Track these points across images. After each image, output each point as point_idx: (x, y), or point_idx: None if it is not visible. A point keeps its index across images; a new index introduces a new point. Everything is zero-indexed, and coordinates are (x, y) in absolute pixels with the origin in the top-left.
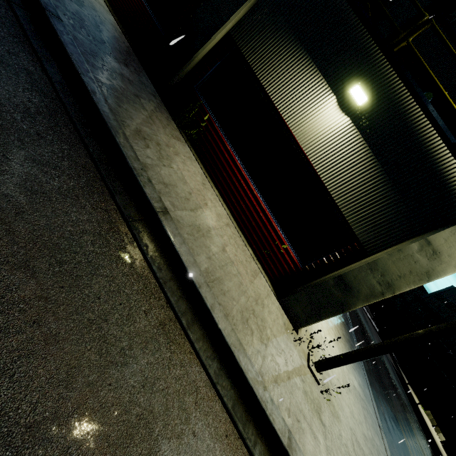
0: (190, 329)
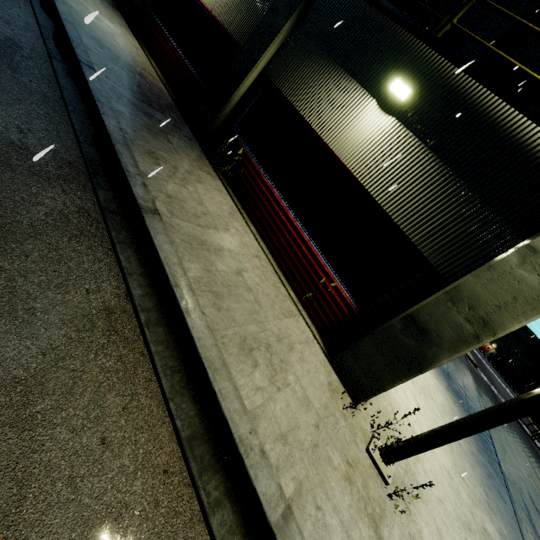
0: (149, 328)
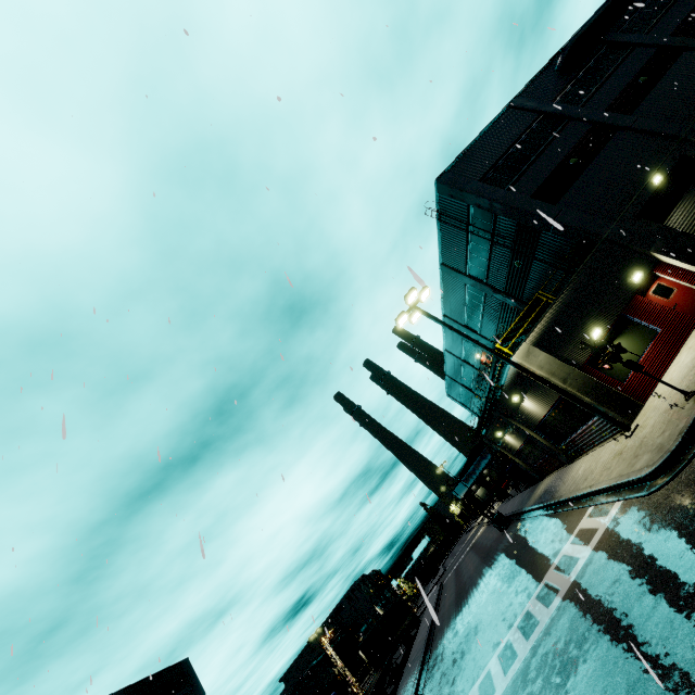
0: (571, 507)
